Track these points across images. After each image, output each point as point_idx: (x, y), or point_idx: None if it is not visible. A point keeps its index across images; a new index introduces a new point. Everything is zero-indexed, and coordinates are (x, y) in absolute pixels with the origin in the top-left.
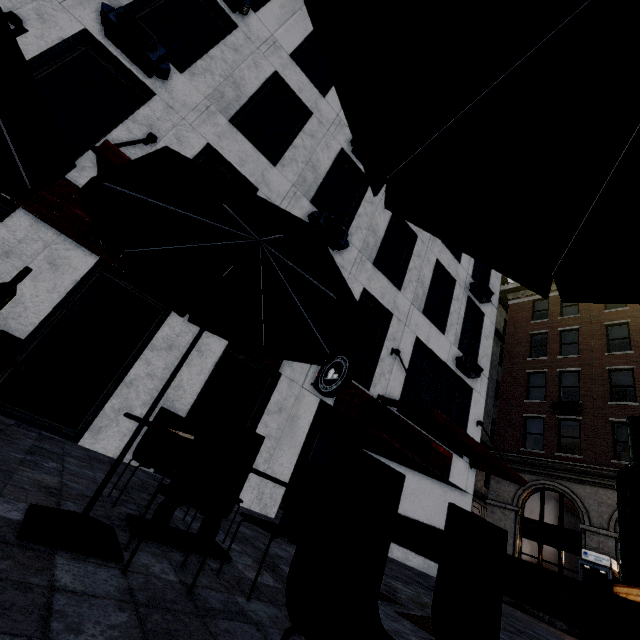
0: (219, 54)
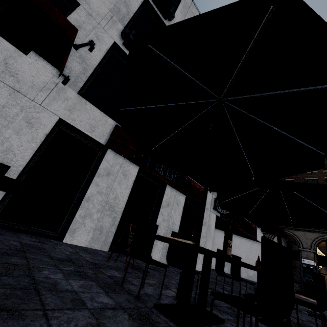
0: None
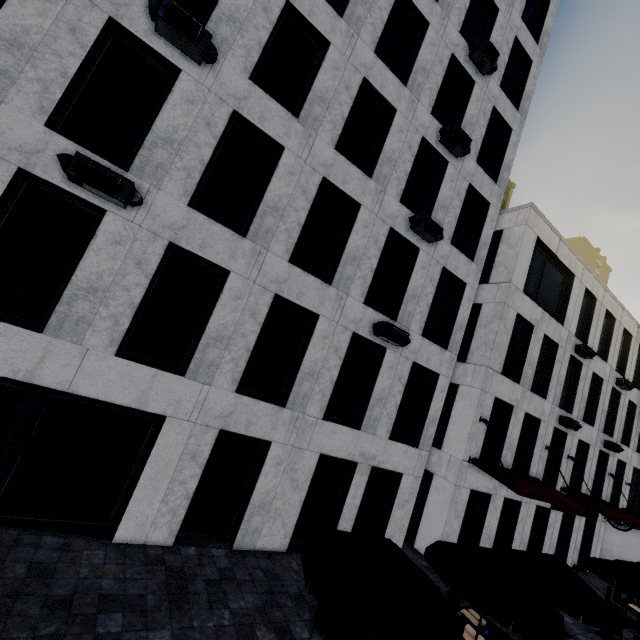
0: (579, 388)
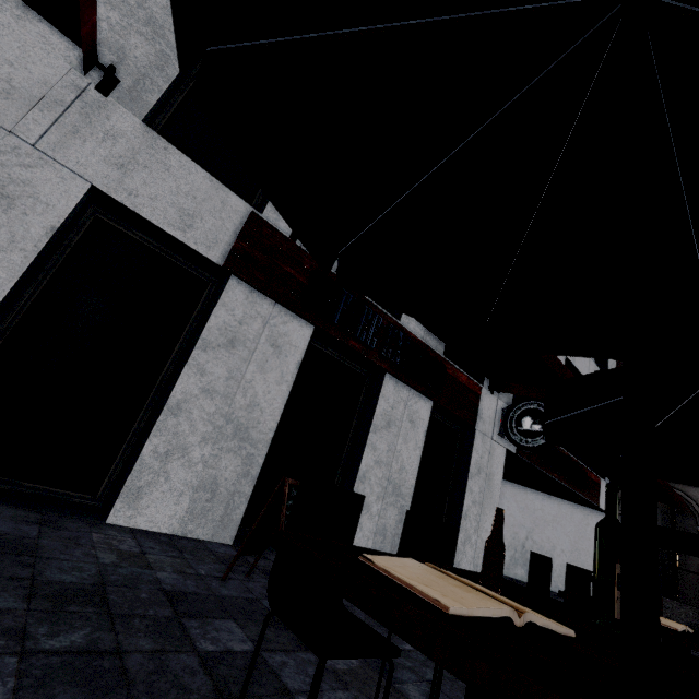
0: None
